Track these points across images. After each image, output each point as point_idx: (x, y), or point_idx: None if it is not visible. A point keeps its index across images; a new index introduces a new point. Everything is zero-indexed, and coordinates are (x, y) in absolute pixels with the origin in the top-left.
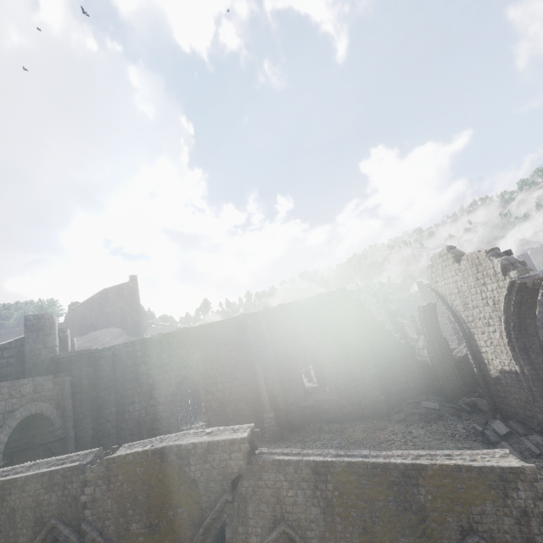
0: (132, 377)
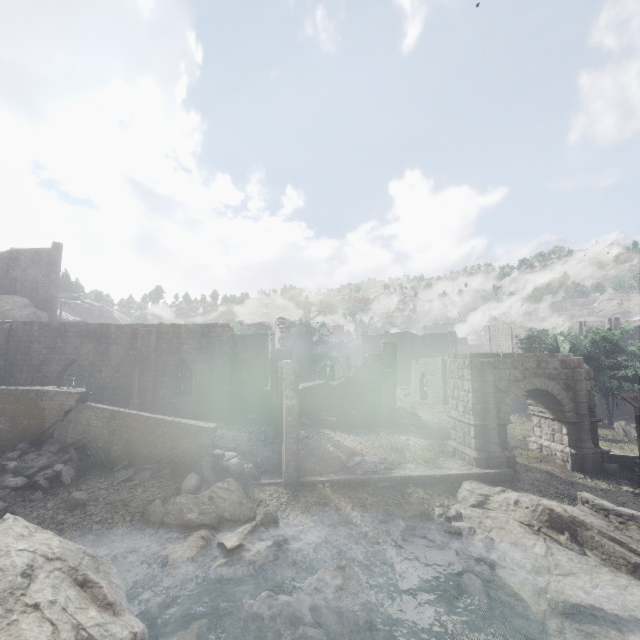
0: (25, 351)
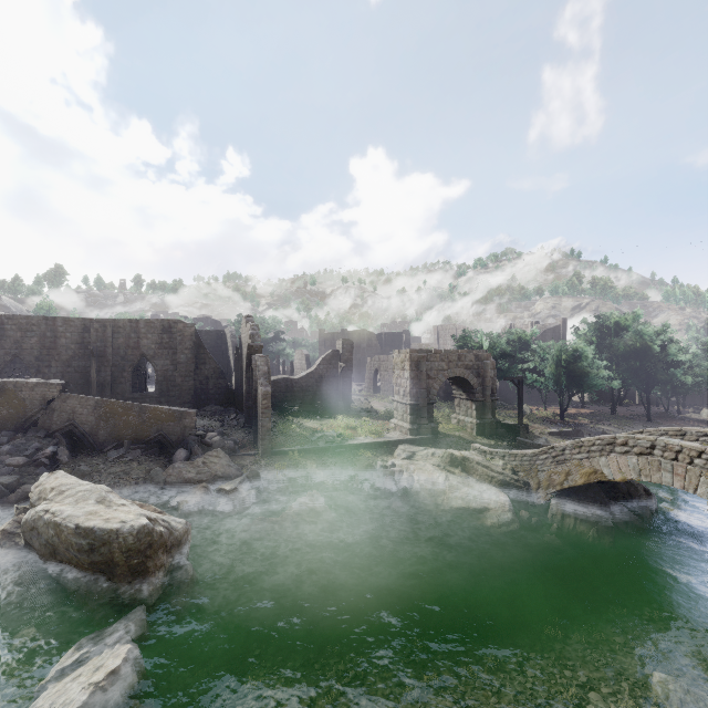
0: None
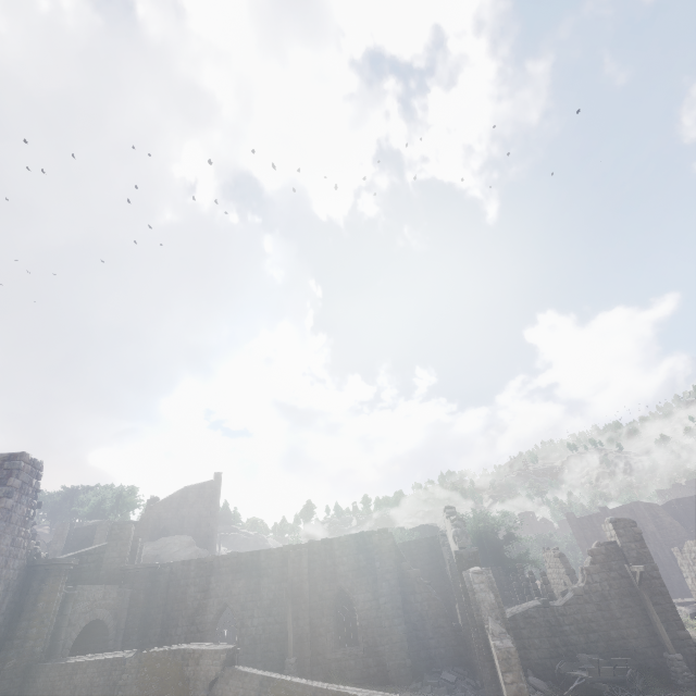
0: (181, 598)
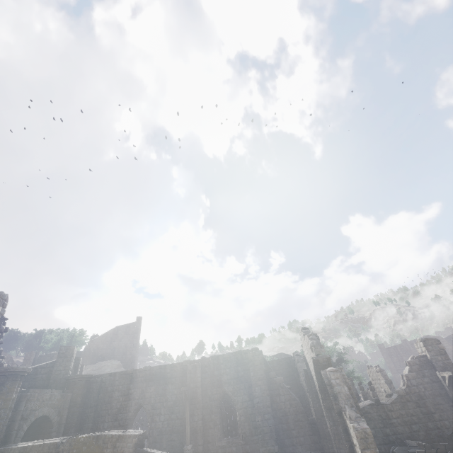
0: (108, 401)
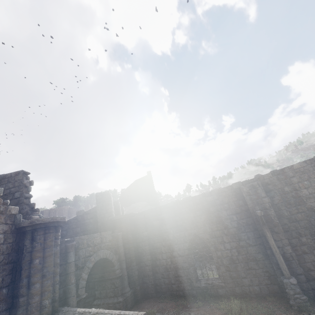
0: (158, 234)
